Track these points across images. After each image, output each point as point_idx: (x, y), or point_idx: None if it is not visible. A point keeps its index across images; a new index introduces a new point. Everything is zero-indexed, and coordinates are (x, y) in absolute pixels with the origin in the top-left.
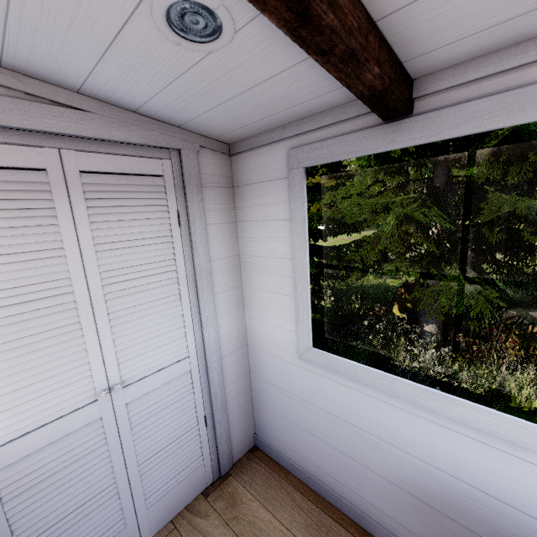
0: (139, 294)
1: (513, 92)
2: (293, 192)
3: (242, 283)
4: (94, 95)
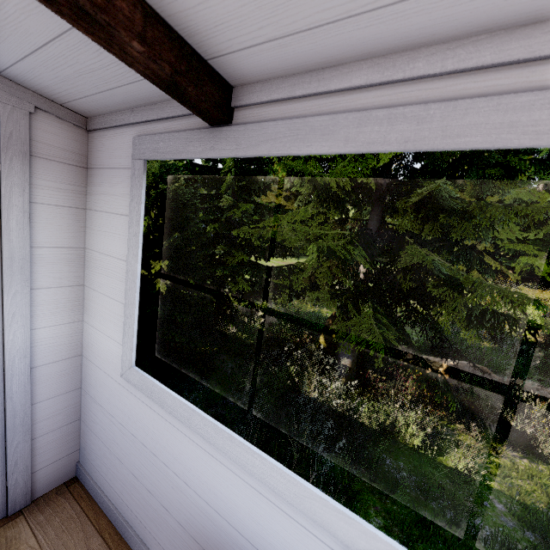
0: None
1: (300, 120)
2: (133, 185)
3: (85, 281)
4: None
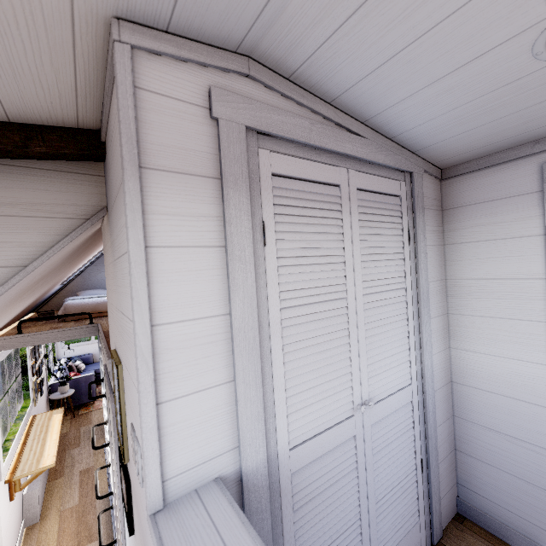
0: (382, 308)
1: None
2: None
3: (449, 309)
4: (374, 124)
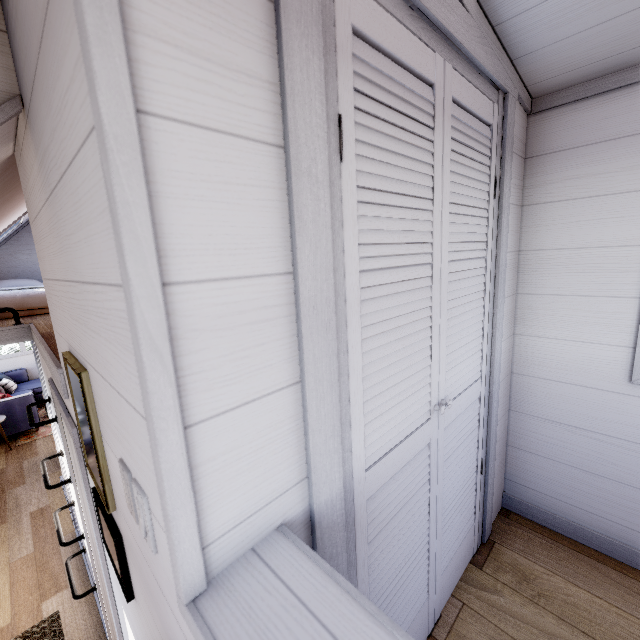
0: (463, 282)
1: None
2: None
3: (519, 289)
4: None
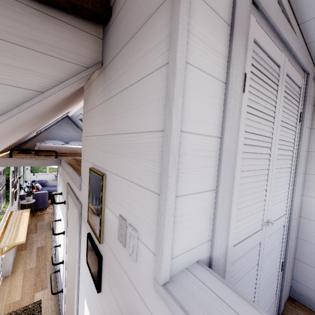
0: (282, 161)
1: None
2: None
3: (307, 171)
4: (306, 27)
